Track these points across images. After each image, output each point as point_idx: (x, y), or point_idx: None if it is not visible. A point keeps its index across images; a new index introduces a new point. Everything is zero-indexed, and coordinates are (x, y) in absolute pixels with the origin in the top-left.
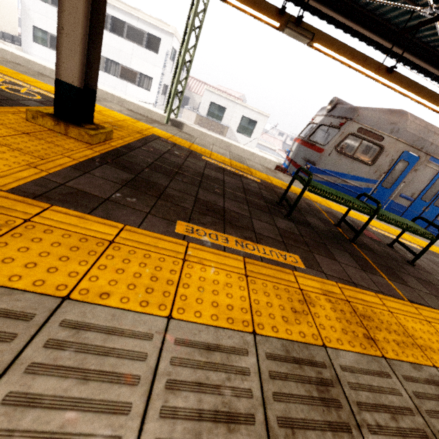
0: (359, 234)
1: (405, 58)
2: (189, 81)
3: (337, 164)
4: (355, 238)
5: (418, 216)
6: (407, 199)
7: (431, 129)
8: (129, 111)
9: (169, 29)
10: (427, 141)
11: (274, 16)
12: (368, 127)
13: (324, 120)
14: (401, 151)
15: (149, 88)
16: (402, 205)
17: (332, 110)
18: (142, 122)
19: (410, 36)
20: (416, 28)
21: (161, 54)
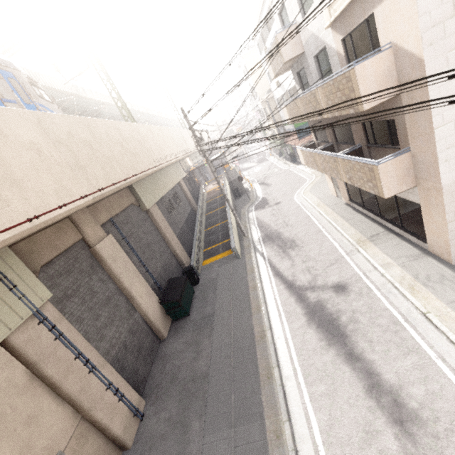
0: None
1: None
2: None
3: None
4: None
5: None
6: None
7: None
8: None
9: None
10: None
11: None
12: None
13: None
14: None
15: None
16: None
17: None
18: None
19: None
20: None
21: None
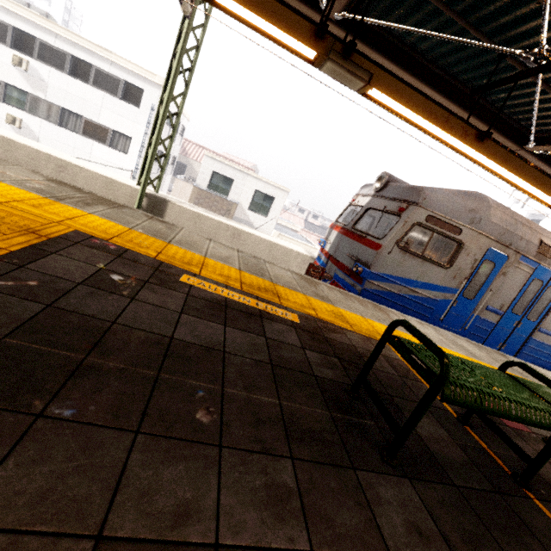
0: (539, 468)
1: (473, 126)
2: (186, 145)
3: (401, 267)
4: (530, 476)
5: (509, 334)
6: (496, 312)
7: (518, 219)
8: (50, 182)
9: (155, 79)
10: (516, 235)
11: (308, 39)
12: (439, 214)
13: (373, 202)
14: (485, 248)
15: (127, 151)
16: (489, 321)
17: (383, 189)
18: (65, 203)
19: (480, 99)
20: (515, 79)
21: (144, 109)
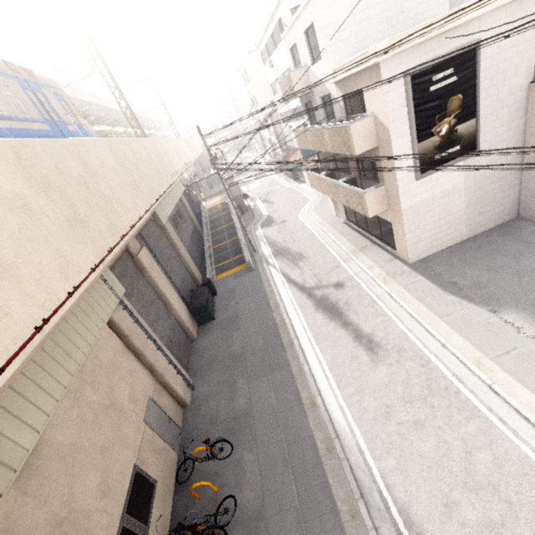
0: None
1: None
2: None
3: None
4: None
5: None
6: None
7: None
8: None
9: None
10: None
11: None
12: None
13: None
14: None
15: None
16: None
17: None
18: None
19: None
20: None
21: None
